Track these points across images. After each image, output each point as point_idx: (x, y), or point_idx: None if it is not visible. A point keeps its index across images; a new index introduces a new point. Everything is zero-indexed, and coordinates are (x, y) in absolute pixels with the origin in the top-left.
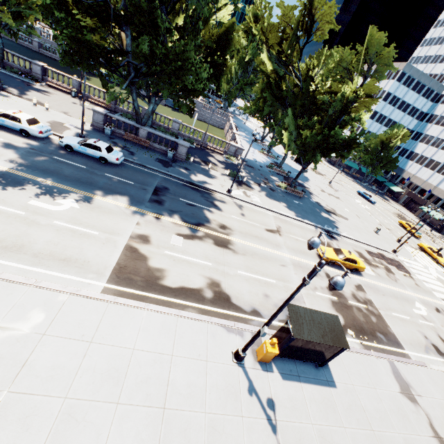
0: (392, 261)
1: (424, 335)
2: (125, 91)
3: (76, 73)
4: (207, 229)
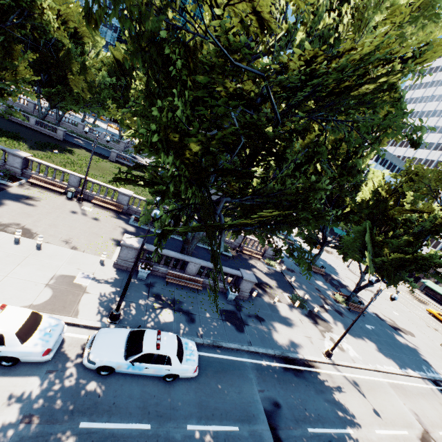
0: None
1: None
2: (114, 164)
3: (55, 145)
4: None
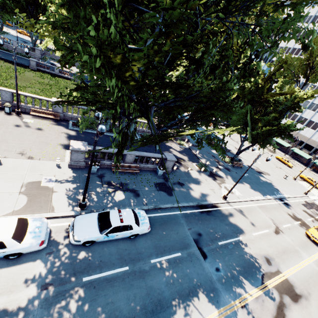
0: (314, 206)
1: None
2: (36, 73)
3: None
4: (270, 280)
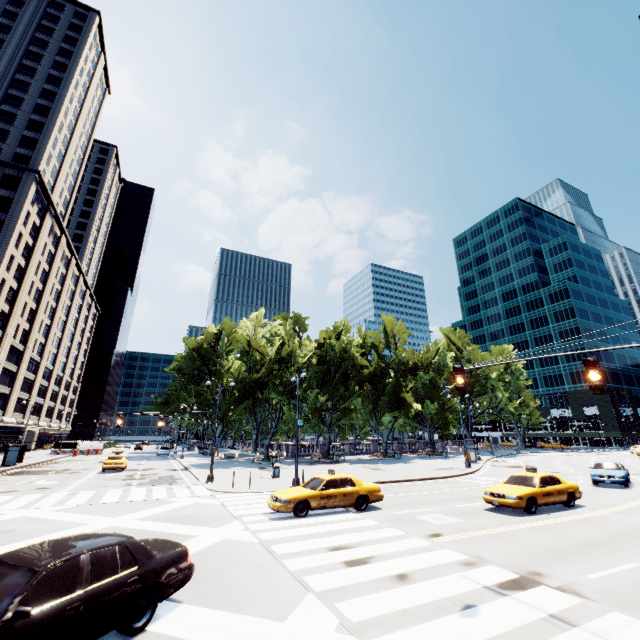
0: (165, 481)
1: (5, 480)
2: None
3: None
4: None
